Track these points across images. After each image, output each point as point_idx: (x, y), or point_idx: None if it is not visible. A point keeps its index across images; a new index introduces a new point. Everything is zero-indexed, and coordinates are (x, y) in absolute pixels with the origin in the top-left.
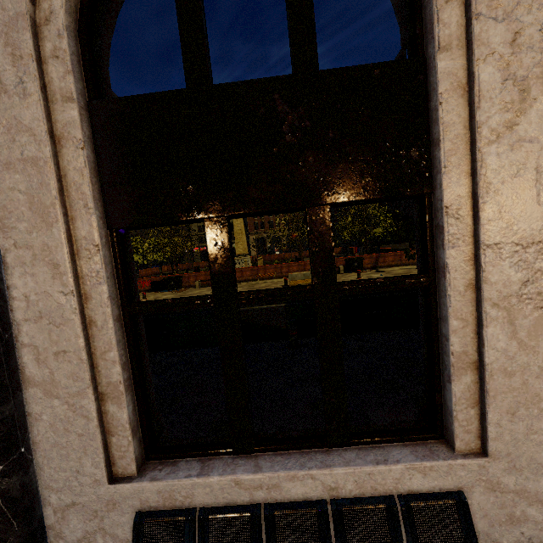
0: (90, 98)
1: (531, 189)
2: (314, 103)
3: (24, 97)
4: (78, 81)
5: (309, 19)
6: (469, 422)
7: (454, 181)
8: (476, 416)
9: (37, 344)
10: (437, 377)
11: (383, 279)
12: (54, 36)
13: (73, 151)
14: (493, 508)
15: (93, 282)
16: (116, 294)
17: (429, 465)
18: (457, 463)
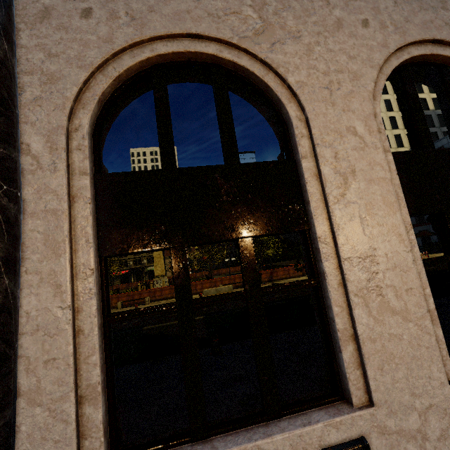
0: (96, 172)
1: (359, 227)
2: (239, 180)
3: (54, 172)
4: (91, 163)
5: (233, 138)
6: (358, 381)
7: (320, 223)
8: (361, 375)
9: (30, 354)
10: (332, 350)
11: (289, 283)
12: (80, 138)
13: (83, 205)
14: (386, 449)
15: (85, 298)
16: (100, 307)
17: (339, 420)
18: (356, 415)
